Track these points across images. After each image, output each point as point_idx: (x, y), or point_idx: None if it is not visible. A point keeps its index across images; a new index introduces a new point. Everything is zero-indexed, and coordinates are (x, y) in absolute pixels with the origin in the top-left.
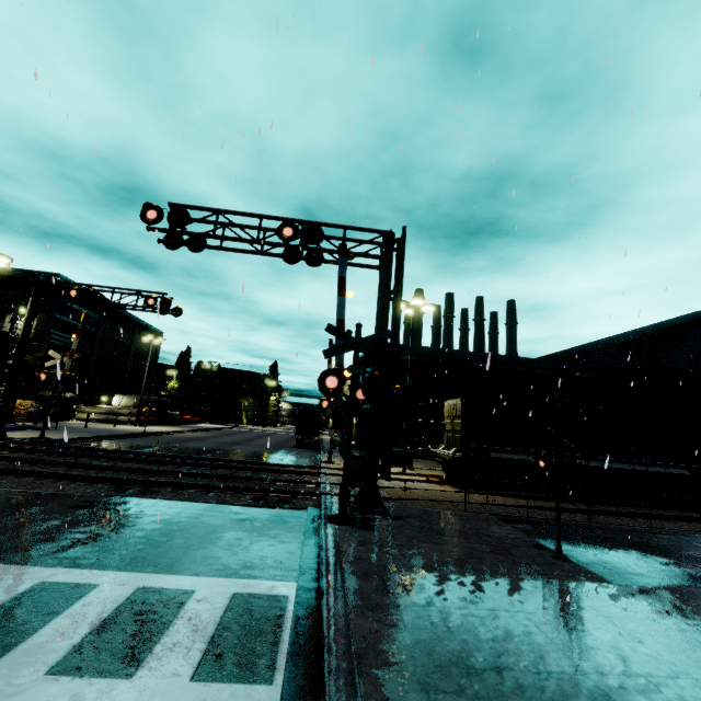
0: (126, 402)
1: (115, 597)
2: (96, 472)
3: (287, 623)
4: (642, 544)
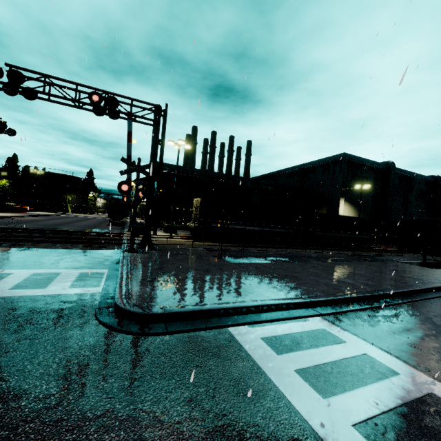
0: None
1: (24, 275)
2: None
3: (104, 277)
4: (258, 255)
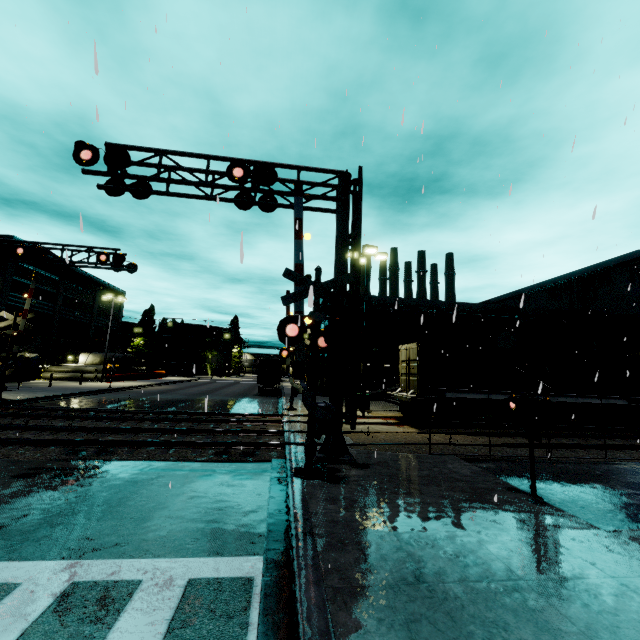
0: (92, 360)
1: (38, 601)
2: (51, 434)
3: (253, 620)
4: (603, 477)
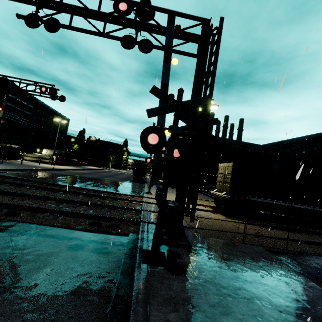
0: (49, 153)
1: None
2: None
3: None
4: None
